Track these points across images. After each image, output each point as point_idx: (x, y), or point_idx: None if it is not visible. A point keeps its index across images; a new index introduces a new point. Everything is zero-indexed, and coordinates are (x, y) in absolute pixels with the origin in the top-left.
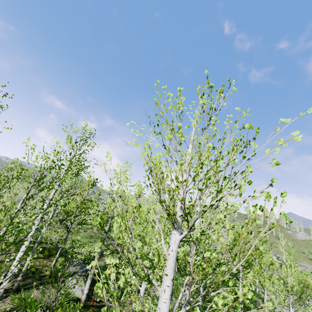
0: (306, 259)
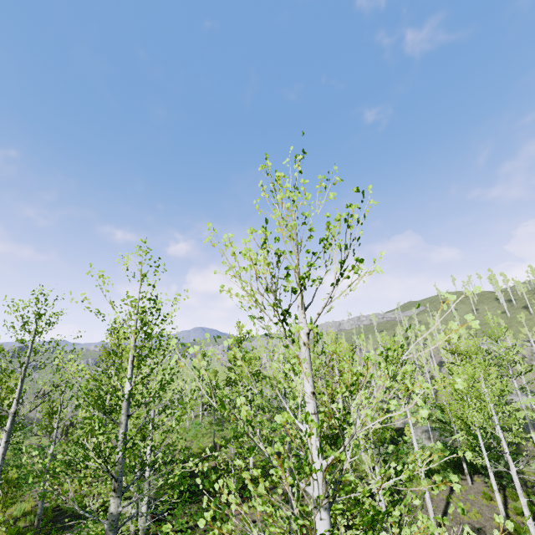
0: None
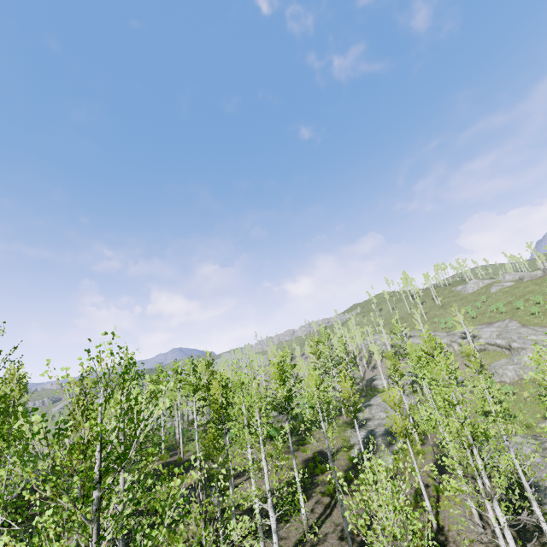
0: (469, 320)
